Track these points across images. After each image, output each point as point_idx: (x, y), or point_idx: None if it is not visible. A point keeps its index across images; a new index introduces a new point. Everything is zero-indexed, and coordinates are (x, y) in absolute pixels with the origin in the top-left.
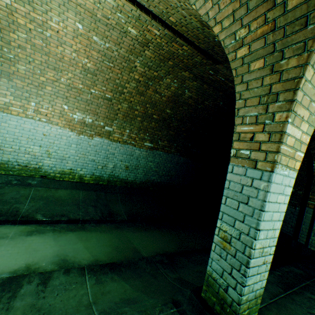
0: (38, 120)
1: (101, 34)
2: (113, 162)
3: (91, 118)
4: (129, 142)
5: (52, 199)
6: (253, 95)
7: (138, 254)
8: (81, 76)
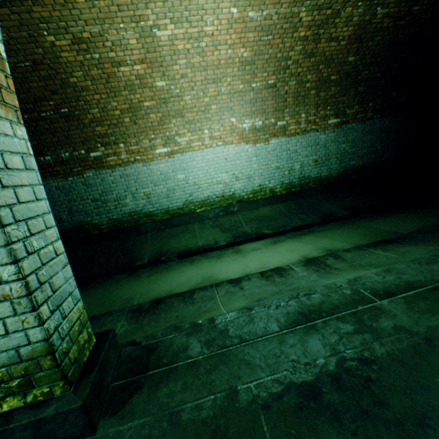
0: (215, 147)
1: (258, 4)
2: (298, 161)
3: (260, 119)
4: (308, 130)
5: (261, 218)
6: None
7: (397, 234)
8: (239, 73)
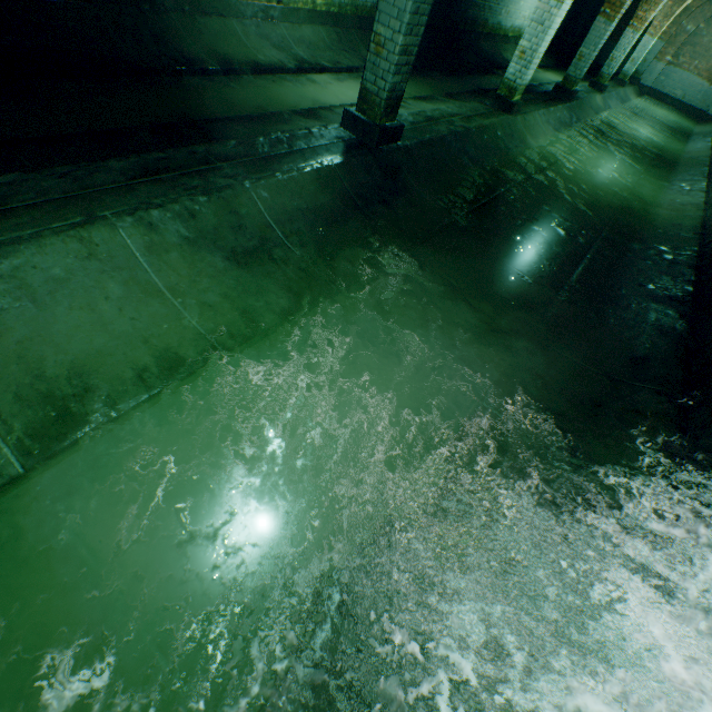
0: None
1: None
2: None
3: None
4: None
5: None
6: (663, 14)
7: None
8: None
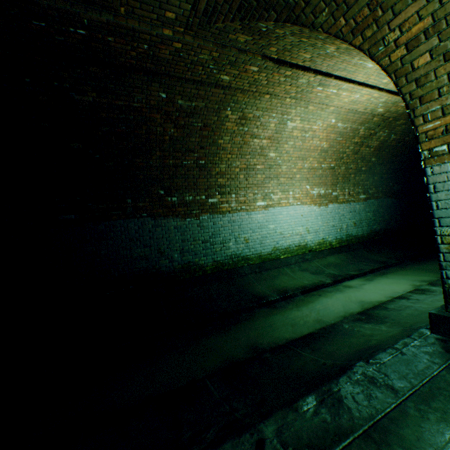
0: (295, 205)
1: (345, 120)
2: (344, 222)
3: (323, 189)
4: (349, 200)
5: (333, 264)
6: None
7: None
8: (317, 156)
